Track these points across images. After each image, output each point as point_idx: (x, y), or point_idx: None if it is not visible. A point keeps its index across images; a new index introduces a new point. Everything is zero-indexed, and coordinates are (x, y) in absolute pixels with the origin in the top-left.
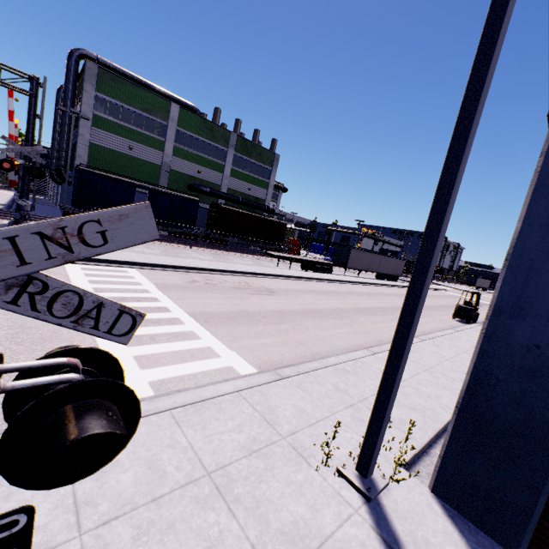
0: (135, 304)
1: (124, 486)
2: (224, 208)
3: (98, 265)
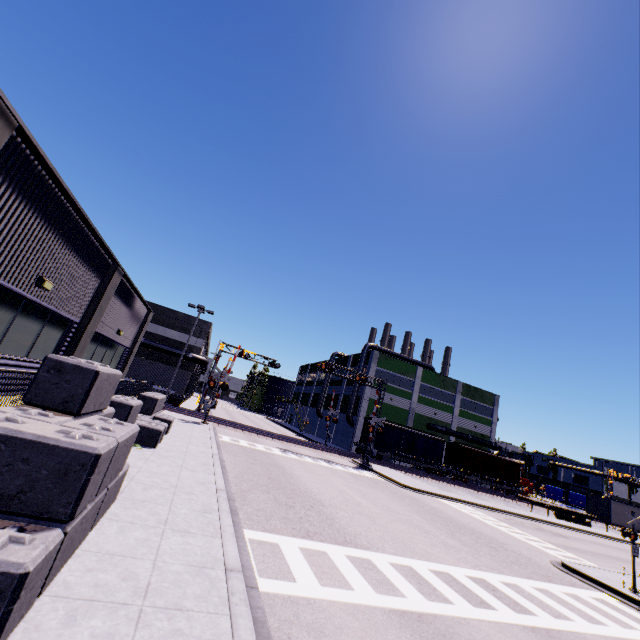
0: (510, 529)
1: (611, 577)
2: (463, 447)
3: (447, 500)
